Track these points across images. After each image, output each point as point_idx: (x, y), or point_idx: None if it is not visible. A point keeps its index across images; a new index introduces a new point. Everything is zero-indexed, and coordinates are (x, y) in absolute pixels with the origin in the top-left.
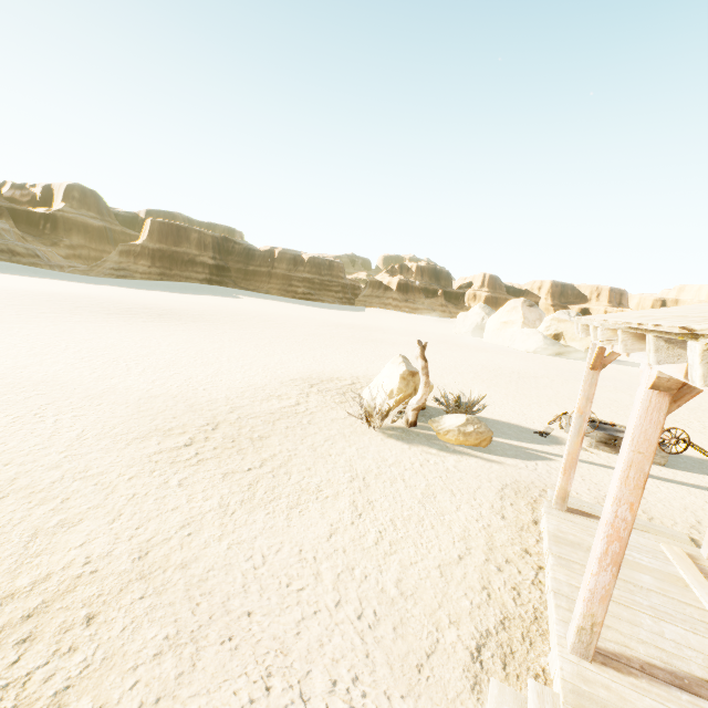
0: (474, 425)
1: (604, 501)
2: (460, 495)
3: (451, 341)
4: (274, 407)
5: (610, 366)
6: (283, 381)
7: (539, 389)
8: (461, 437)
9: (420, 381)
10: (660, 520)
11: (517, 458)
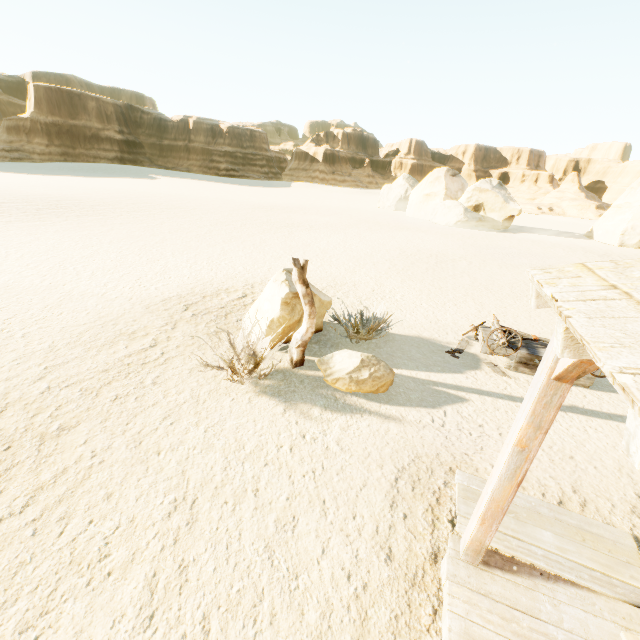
0: (370, 368)
1: (526, 478)
2: (334, 510)
3: (374, 218)
4: (115, 357)
5: (525, 237)
6: (151, 303)
7: (456, 278)
8: (354, 387)
9: (304, 310)
10: (595, 504)
11: (422, 406)
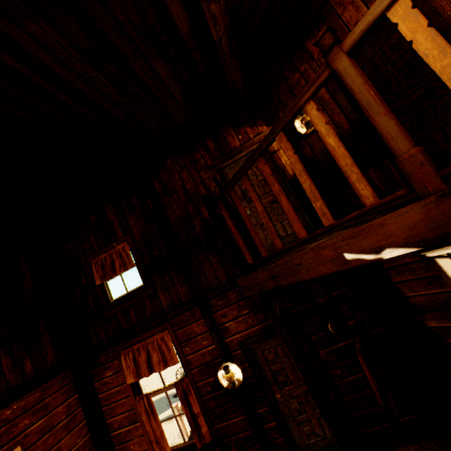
0: None
1: None
2: None
3: None
4: None
5: None
6: None
7: None
8: None
9: None
10: None
11: None
